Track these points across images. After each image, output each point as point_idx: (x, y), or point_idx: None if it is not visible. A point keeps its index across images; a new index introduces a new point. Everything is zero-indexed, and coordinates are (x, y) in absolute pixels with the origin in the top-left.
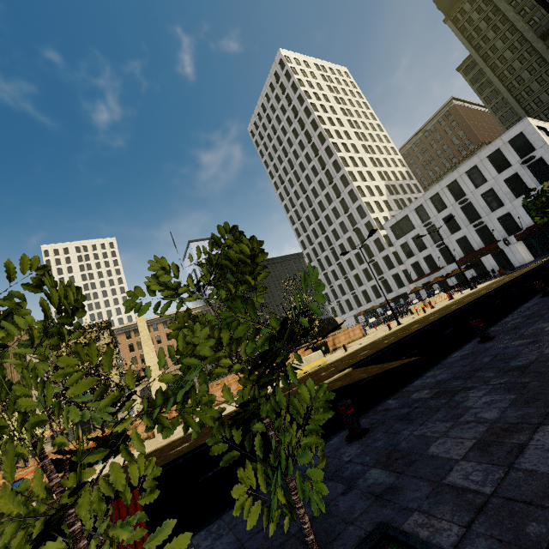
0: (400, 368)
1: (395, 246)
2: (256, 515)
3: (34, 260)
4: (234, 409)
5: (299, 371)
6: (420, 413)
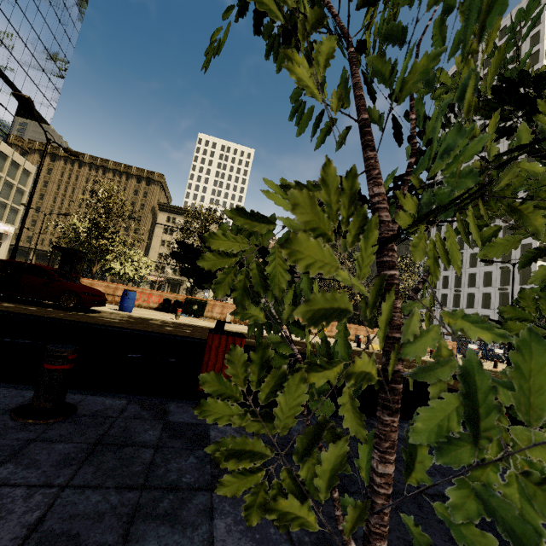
0: None
1: None
2: None
3: None
4: (300, 340)
5: (374, 346)
6: None
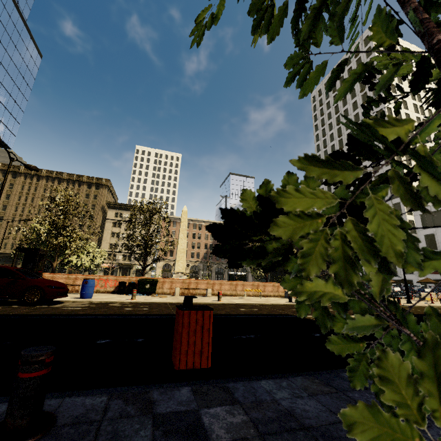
0: None
1: (418, 234)
2: None
3: None
4: (242, 303)
5: None
6: None
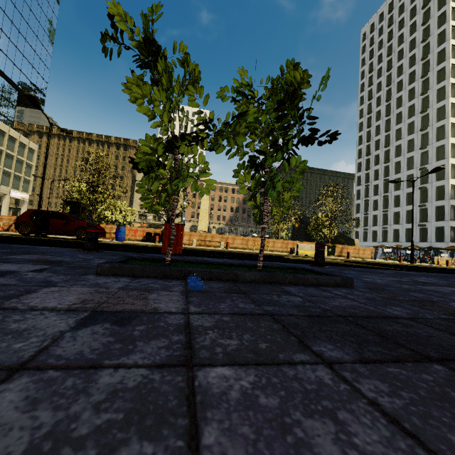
0: (382, 268)
1: None
2: (244, 192)
3: (185, 47)
4: (245, 251)
5: (302, 252)
6: (372, 272)
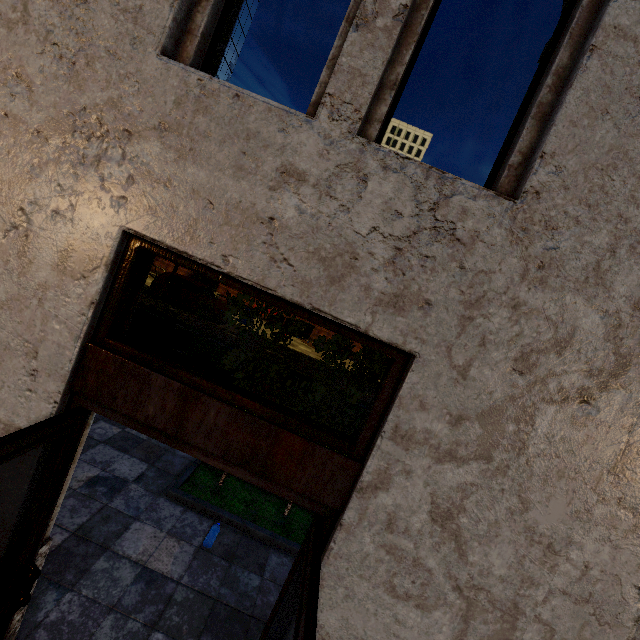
0: None
1: None
2: None
3: None
4: None
5: None
6: None
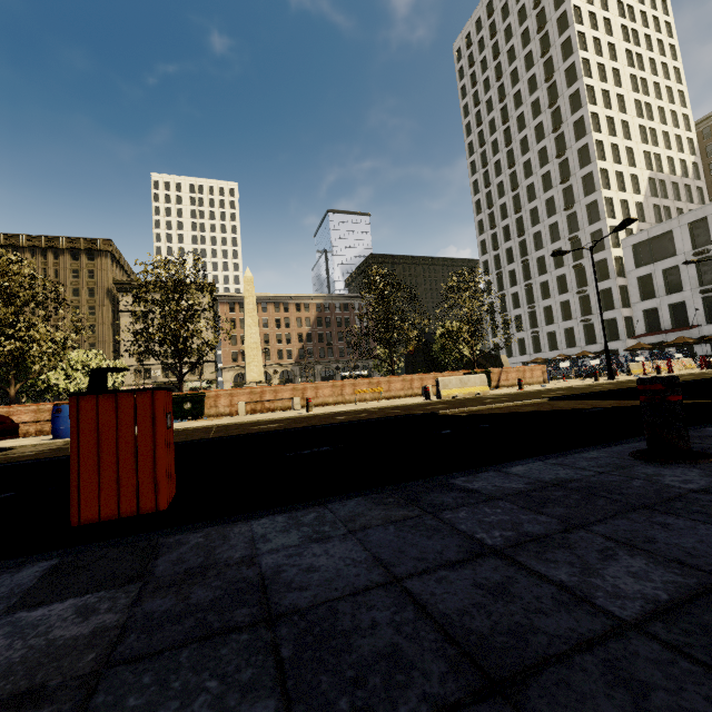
0: None
1: (628, 277)
2: None
3: None
4: (346, 410)
5: (447, 392)
6: None
